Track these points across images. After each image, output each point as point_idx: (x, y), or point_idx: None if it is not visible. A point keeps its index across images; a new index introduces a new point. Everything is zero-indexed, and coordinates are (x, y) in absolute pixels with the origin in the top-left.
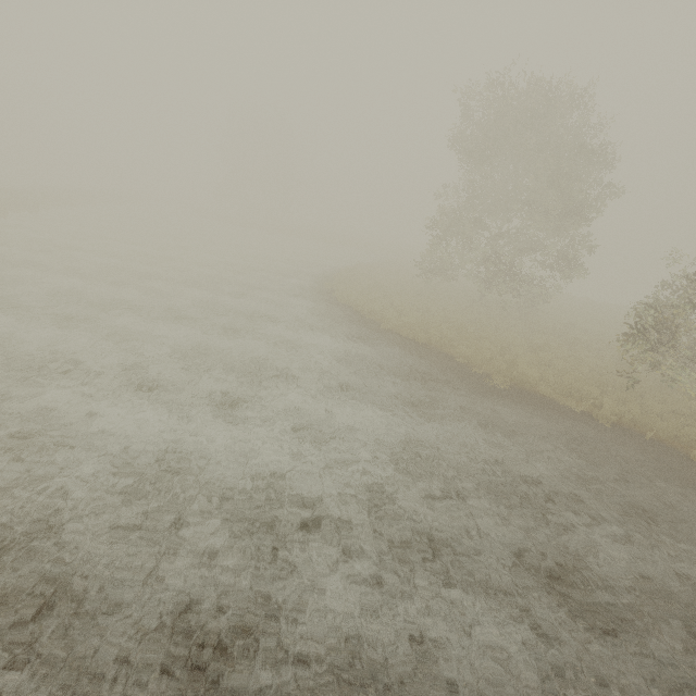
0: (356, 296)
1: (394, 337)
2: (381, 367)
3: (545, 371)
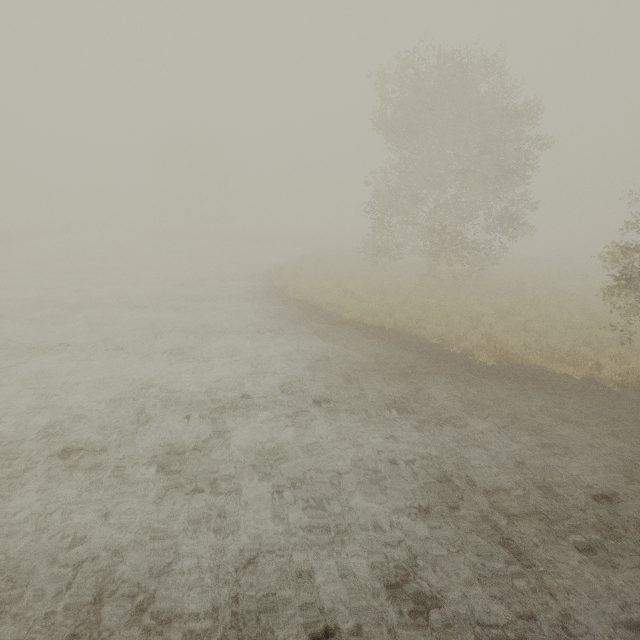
0: (309, 289)
1: (358, 327)
2: (354, 365)
3: (528, 338)
